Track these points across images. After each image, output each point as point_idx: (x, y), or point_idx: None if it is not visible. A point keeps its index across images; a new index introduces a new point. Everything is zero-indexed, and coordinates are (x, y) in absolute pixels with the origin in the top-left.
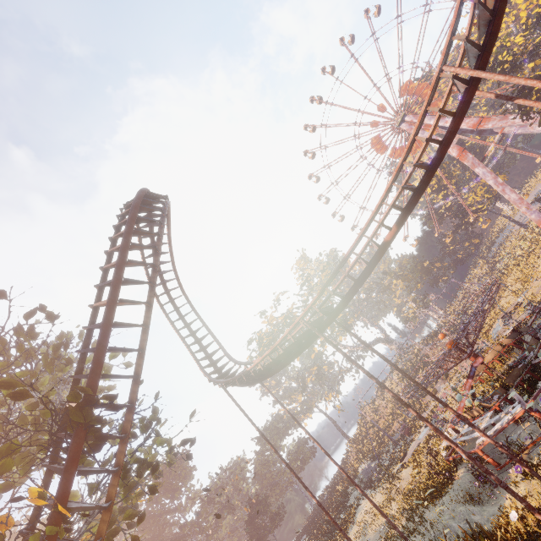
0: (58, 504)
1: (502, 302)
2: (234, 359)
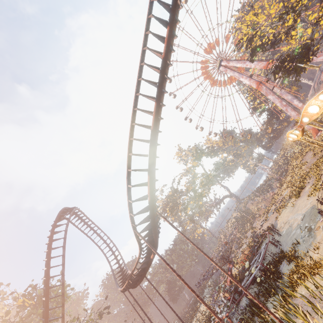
0: None
1: (284, 184)
2: (124, 263)
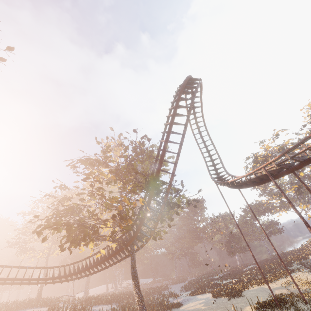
0: (147, 206)
1: None
2: (226, 171)
